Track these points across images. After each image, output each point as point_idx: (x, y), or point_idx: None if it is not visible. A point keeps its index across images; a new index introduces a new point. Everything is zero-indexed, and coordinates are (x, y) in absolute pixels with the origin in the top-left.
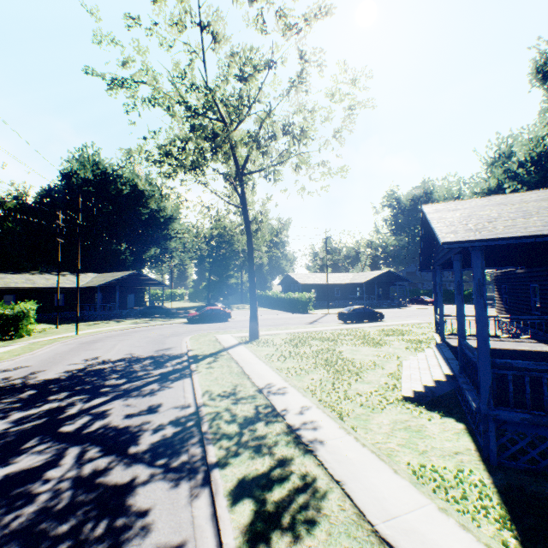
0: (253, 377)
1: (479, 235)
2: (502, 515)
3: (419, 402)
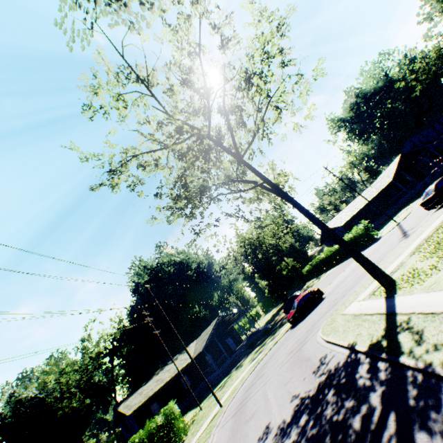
0: None
1: None
2: None
3: None
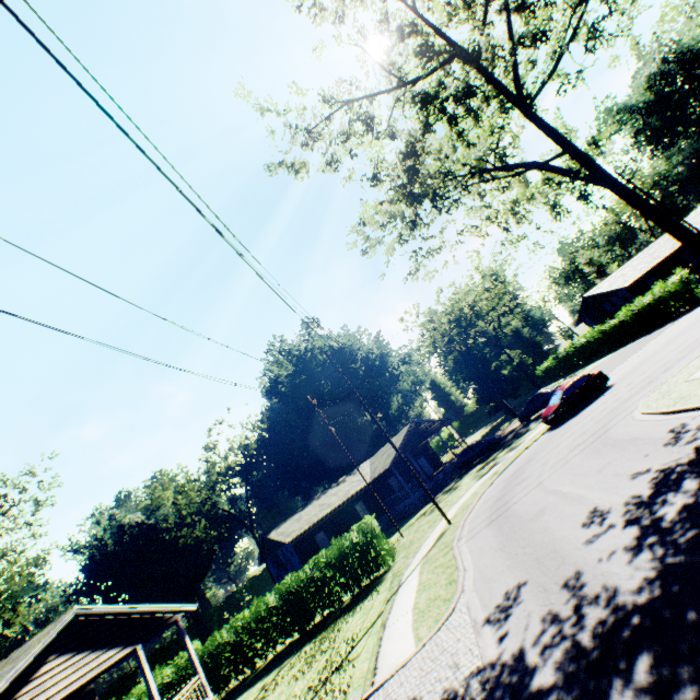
0: None
1: None
2: None
3: None
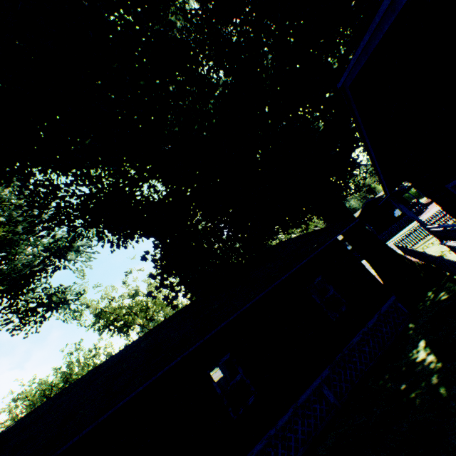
0: None
1: None
2: None
3: None
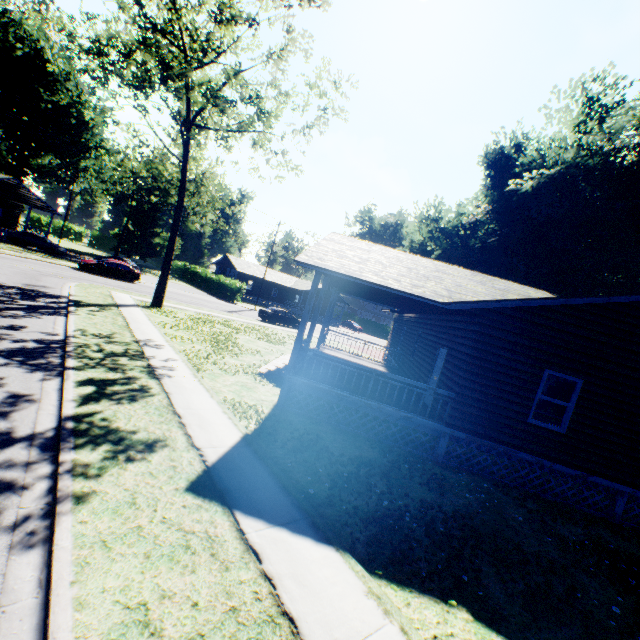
0: (136, 332)
1: (318, 263)
2: (258, 420)
3: (268, 377)
